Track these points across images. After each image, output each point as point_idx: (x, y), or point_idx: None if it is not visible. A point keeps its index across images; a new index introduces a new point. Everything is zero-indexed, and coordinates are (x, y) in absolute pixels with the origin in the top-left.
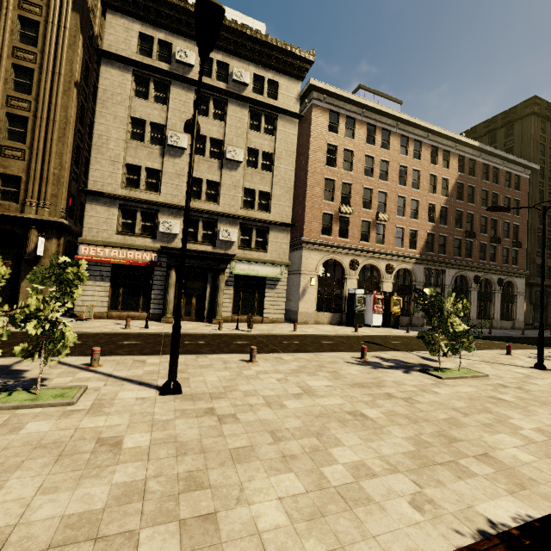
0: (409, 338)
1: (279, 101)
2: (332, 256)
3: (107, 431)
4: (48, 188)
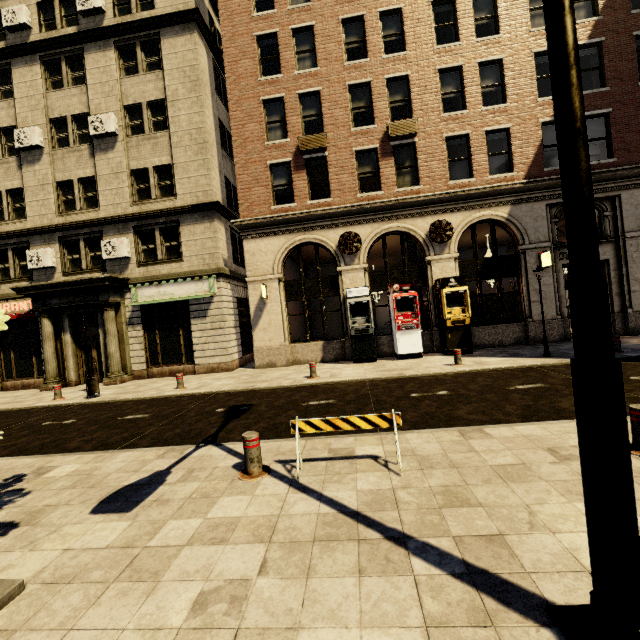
0: (404, 384)
1: (157, 8)
2: (302, 237)
3: None
4: None
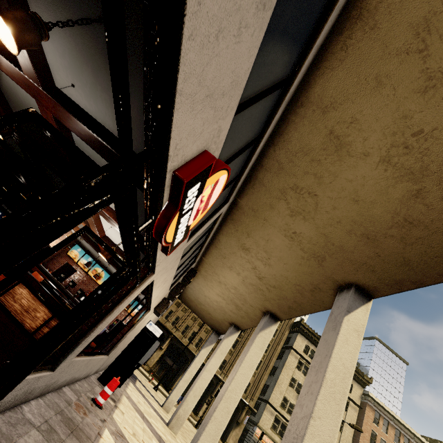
0: None
1: (351, 394)
2: None
3: None
4: (256, 392)
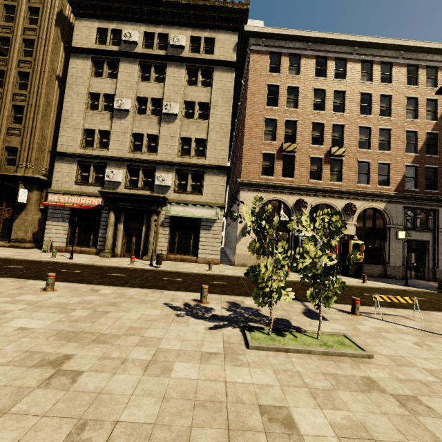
0: (351, 288)
1: (215, 54)
2: (274, 196)
3: None
4: (33, 153)
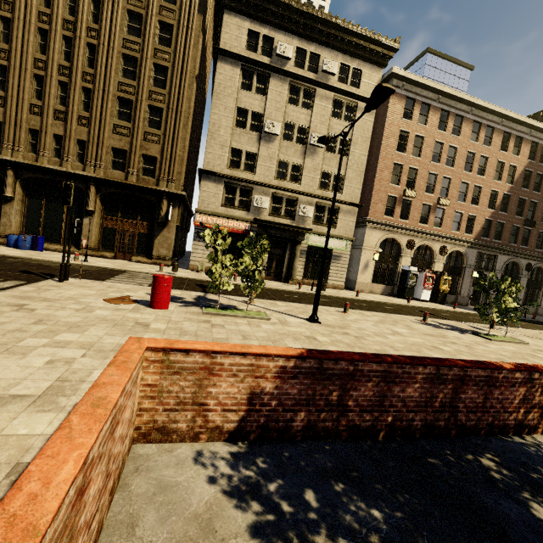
0: (456, 313)
1: (360, 89)
2: (392, 235)
3: (303, 333)
4: (175, 167)
